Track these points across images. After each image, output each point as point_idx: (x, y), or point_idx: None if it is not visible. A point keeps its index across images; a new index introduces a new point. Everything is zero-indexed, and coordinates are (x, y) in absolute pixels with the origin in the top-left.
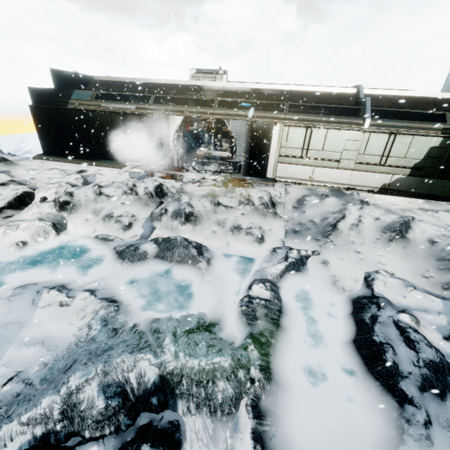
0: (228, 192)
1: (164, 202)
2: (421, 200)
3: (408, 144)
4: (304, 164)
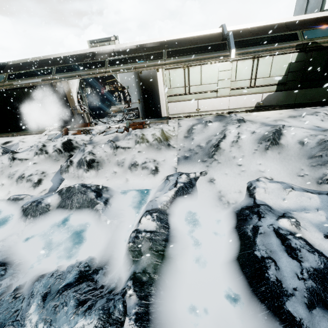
0: (127, 135)
1: (74, 154)
2: (290, 109)
3: (270, 64)
4: (189, 99)
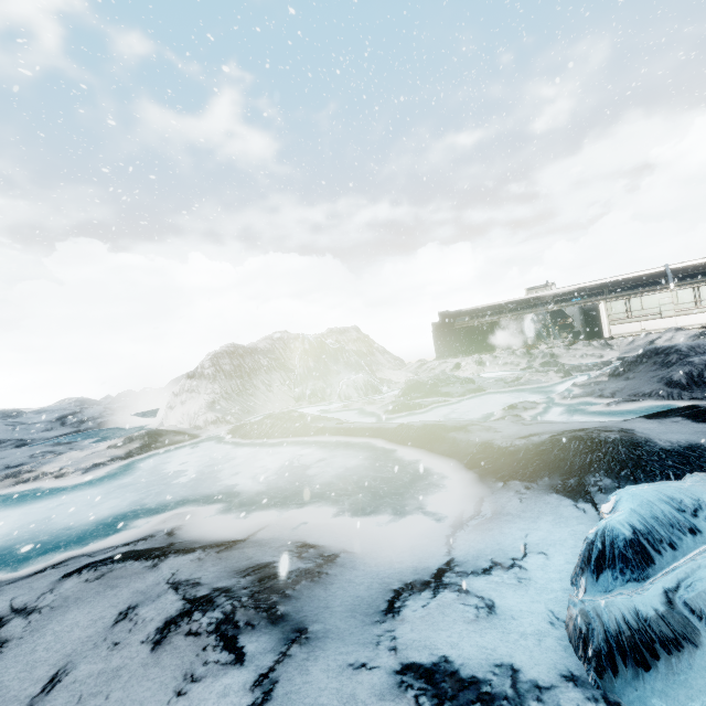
0: (574, 345)
1: (533, 357)
2: None
3: None
4: (632, 322)
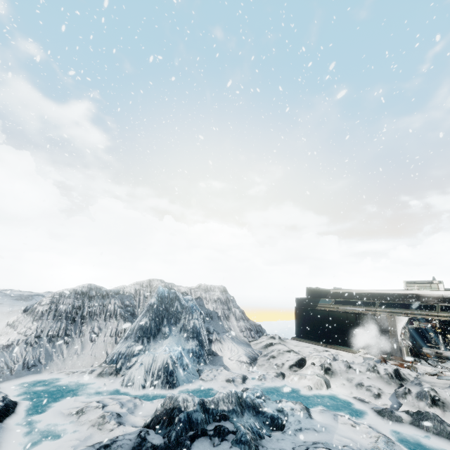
0: None
1: (404, 385)
2: None
3: None
4: None
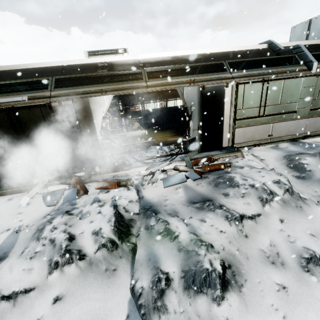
0: (223, 185)
1: (137, 242)
2: None
3: None
4: (262, 123)
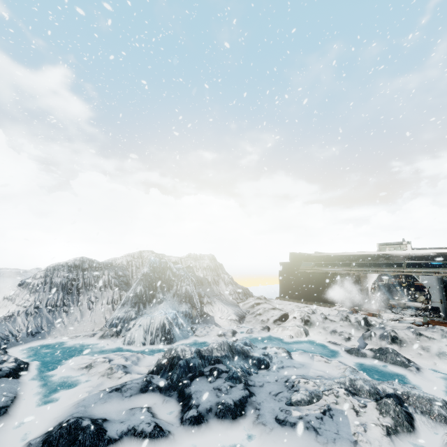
0: (429, 328)
1: (370, 329)
2: None
3: None
4: None
